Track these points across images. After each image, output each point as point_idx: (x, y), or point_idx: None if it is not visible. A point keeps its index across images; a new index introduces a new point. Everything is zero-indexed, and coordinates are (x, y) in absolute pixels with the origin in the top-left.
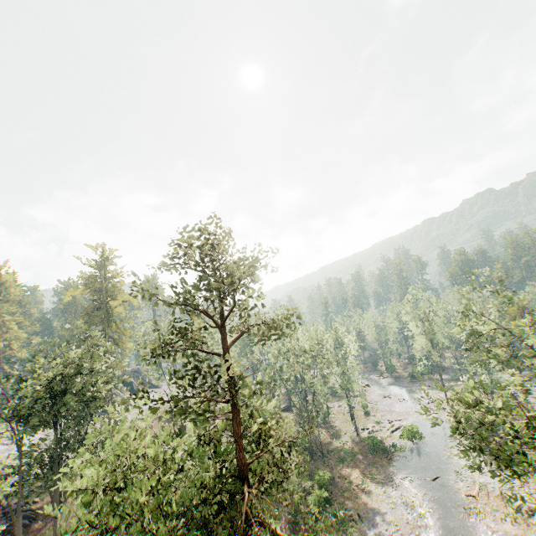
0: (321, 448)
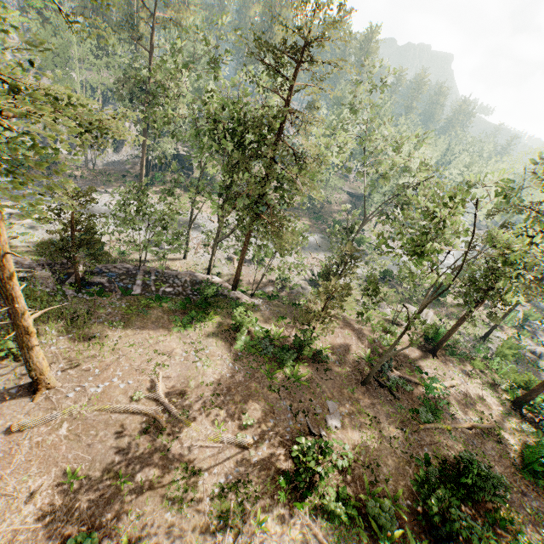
0: (319, 210)
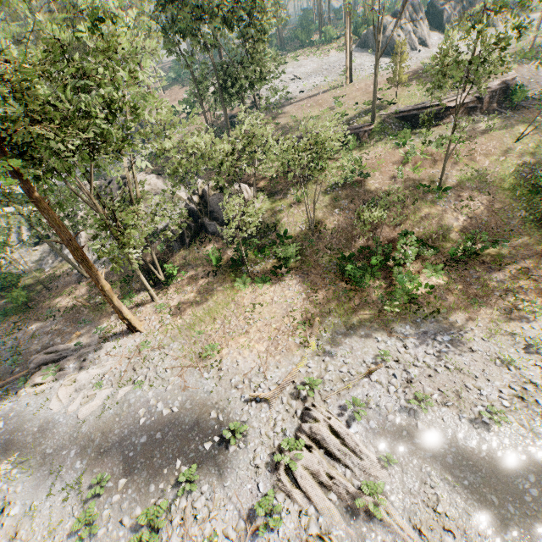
0: None
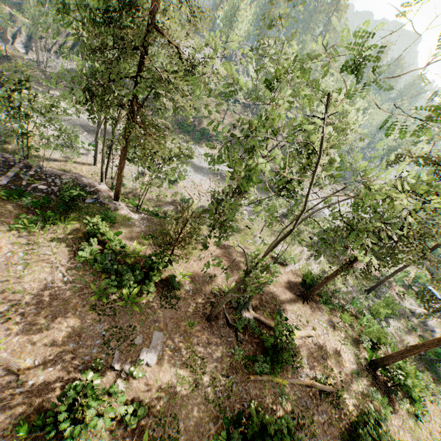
0: None
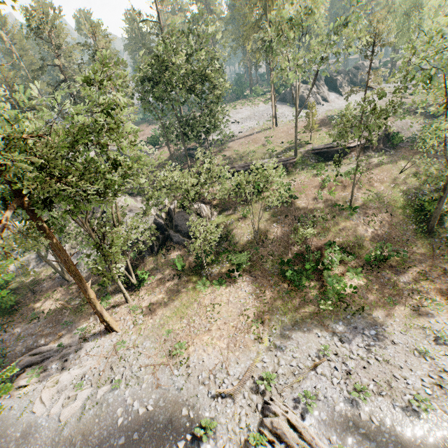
0: None
